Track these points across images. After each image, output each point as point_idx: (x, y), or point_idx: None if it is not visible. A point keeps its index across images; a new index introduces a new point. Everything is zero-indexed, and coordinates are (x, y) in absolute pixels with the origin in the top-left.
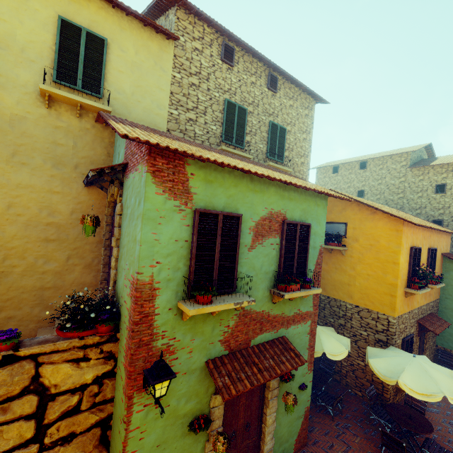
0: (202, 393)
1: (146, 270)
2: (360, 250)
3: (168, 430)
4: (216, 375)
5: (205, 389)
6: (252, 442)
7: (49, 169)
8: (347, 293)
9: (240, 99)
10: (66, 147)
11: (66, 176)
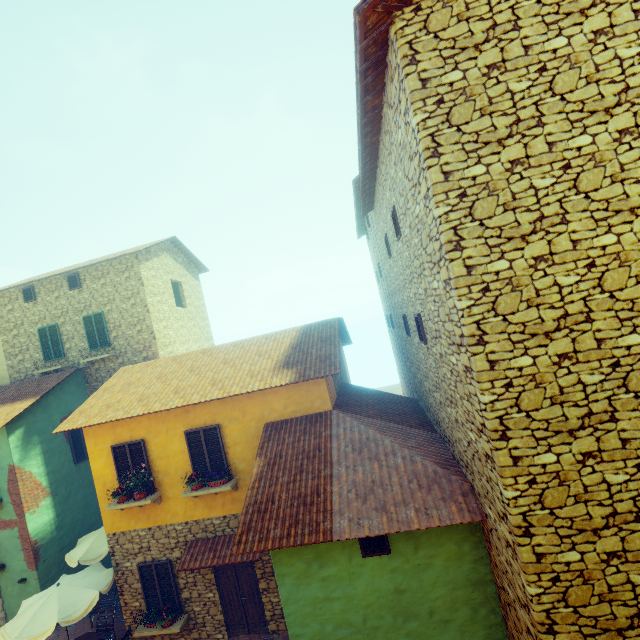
0: None
1: None
2: None
3: None
4: None
5: None
6: None
7: None
8: None
9: (51, 319)
10: None
11: None
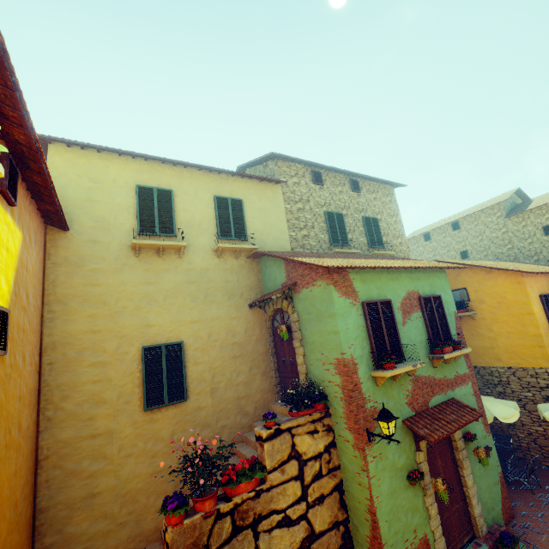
0: (407, 449)
1: (347, 351)
2: (490, 310)
3: (393, 481)
4: (416, 428)
5: (408, 446)
6: (460, 506)
7: (226, 301)
8: (493, 357)
9: (334, 207)
10: (233, 282)
11: (237, 304)
